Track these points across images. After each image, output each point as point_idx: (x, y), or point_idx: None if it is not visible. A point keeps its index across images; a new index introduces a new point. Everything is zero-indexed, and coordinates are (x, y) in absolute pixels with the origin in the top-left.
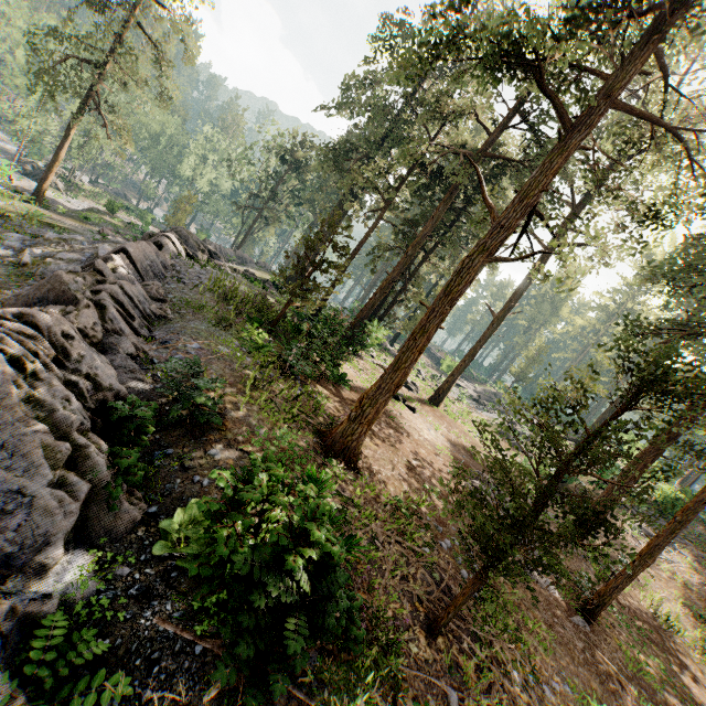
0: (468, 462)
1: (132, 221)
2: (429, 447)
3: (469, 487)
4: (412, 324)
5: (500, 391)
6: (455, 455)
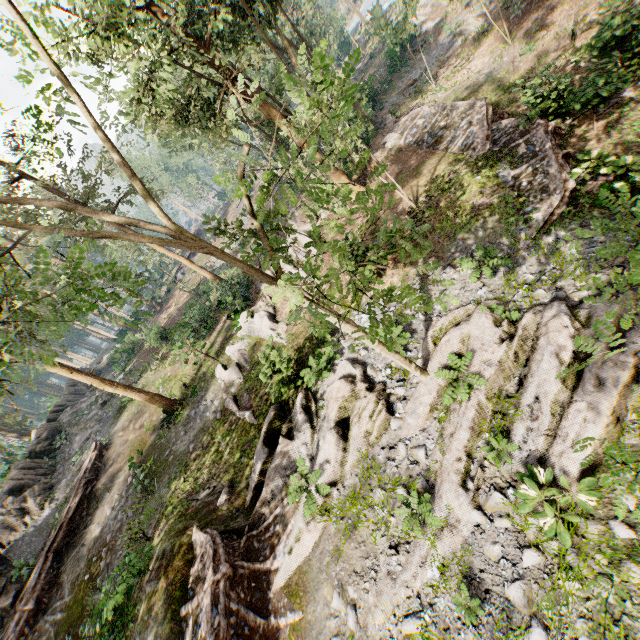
0: None
1: None
2: None
3: None
4: None
5: None
6: None
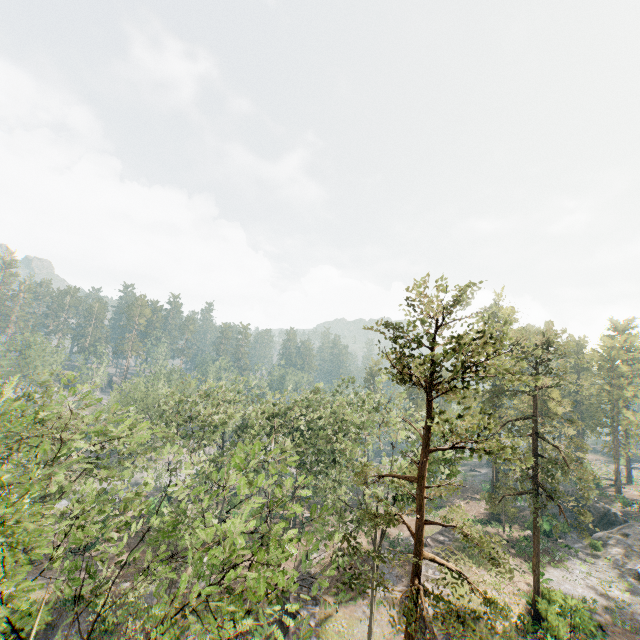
0: None
1: None
2: (636, 495)
3: None
4: None
5: None
6: None
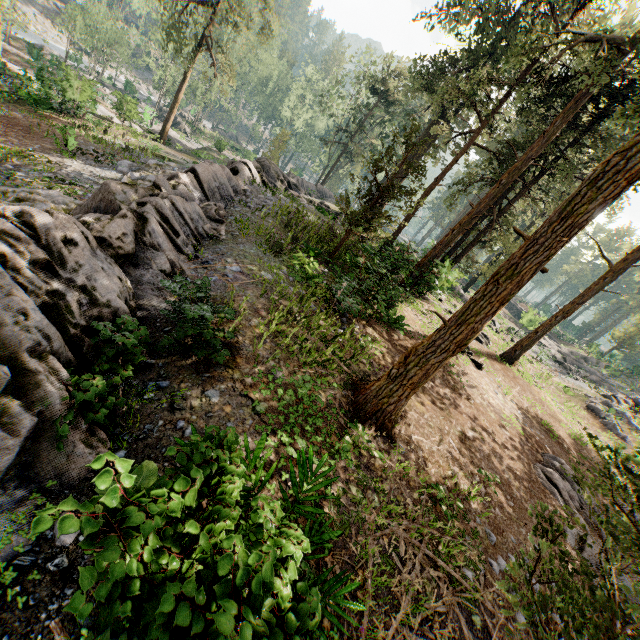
0: (542, 440)
1: (237, 159)
2: (493, 415)
3: (540, 476)
4: (492, 270)
5: (592, 355)
6: (525, 428)
